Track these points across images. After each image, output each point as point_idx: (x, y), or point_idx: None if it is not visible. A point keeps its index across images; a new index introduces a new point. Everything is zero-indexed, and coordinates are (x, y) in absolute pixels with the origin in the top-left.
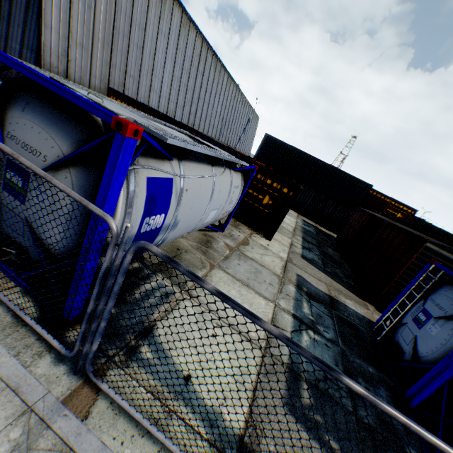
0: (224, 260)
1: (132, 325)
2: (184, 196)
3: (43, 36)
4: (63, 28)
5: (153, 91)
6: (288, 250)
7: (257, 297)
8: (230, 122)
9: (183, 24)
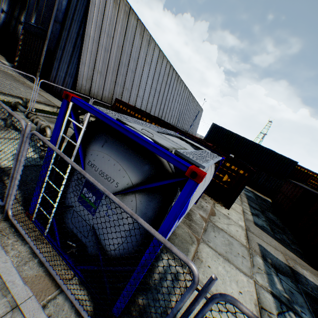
0: (204, 232)
1: (159, 316)
2: (194, 196)
3: (80, 69)
4: (91, 64)
5: (139, 97)
6: (243, 217)
7: (239, 273)
8: (184, 114)
9: (160, 56)
